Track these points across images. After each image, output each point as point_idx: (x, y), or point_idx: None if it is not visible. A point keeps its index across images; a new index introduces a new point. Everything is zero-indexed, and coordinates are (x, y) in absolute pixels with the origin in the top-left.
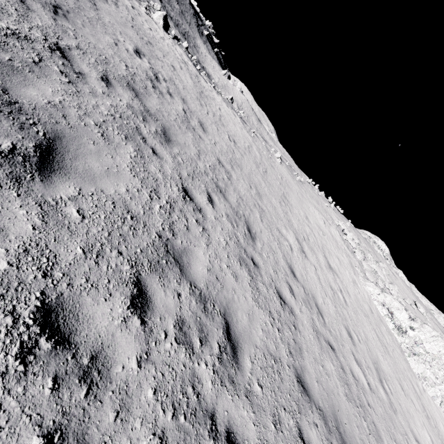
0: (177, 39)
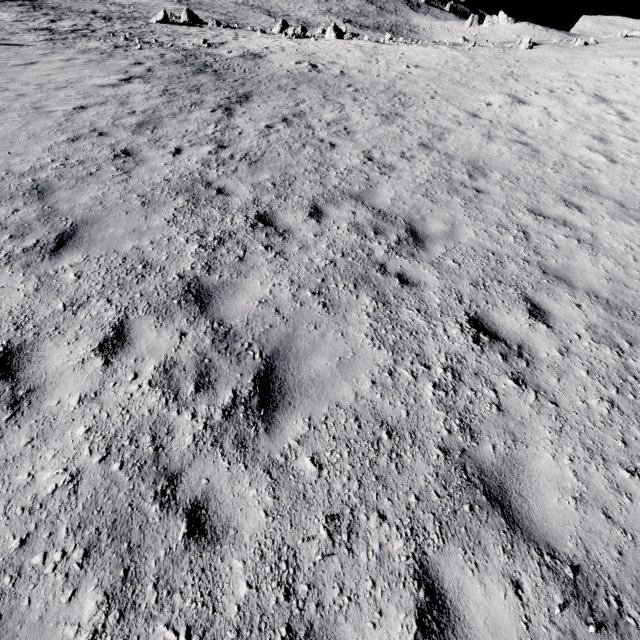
0: (356, 36)
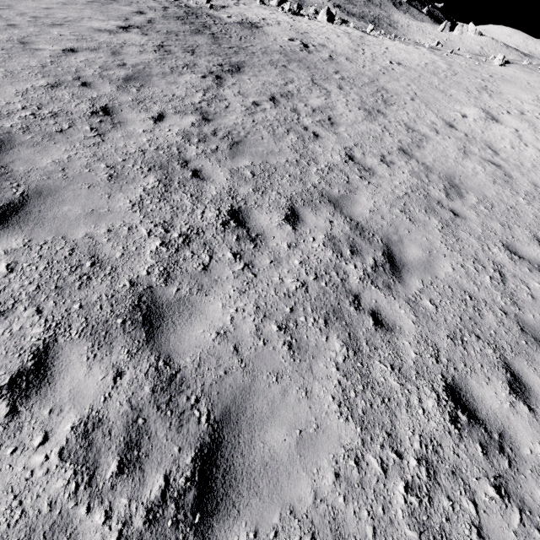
0: (345, 22)
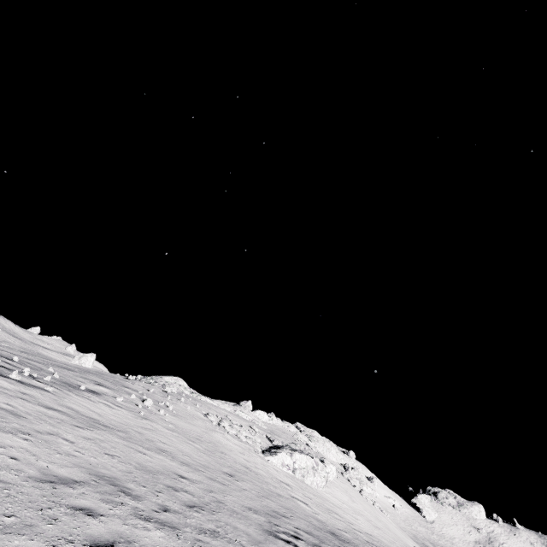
0: None
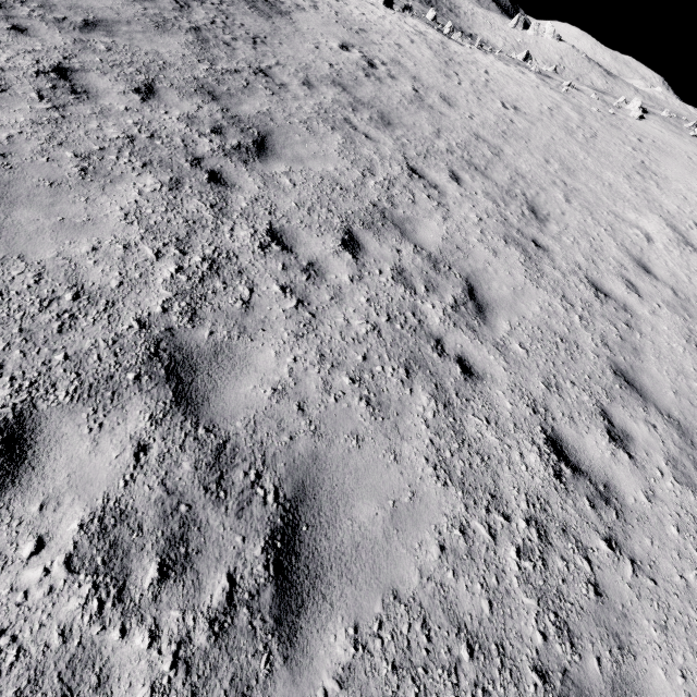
0: (409, 9)
